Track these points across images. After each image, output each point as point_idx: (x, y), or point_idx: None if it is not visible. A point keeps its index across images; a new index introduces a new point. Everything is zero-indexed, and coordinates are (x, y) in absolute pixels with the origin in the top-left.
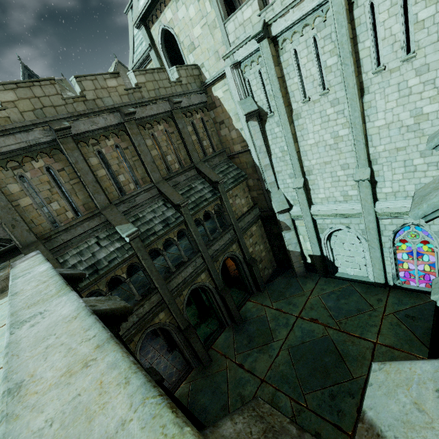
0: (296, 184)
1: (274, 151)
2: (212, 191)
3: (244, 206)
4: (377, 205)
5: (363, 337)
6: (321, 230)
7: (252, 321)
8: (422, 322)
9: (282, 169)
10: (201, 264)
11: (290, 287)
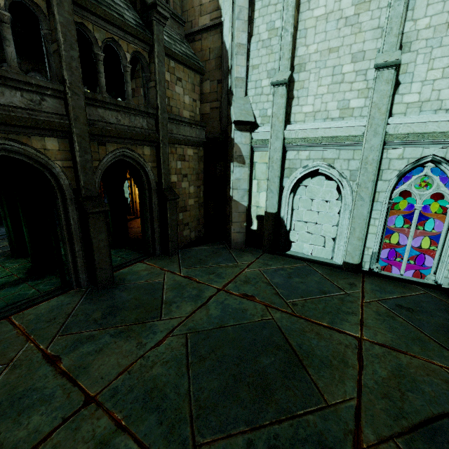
0: (278, 77)
1: (257, 30)
2: (141, 25)
3: (186, 109)
4: (391, 121)
5: (336, 327)
6: (289, 170)
7: (131, 286)
8: (425, 315)
9: (261, 61)
10: (56, 114)
11: (217, 257)
